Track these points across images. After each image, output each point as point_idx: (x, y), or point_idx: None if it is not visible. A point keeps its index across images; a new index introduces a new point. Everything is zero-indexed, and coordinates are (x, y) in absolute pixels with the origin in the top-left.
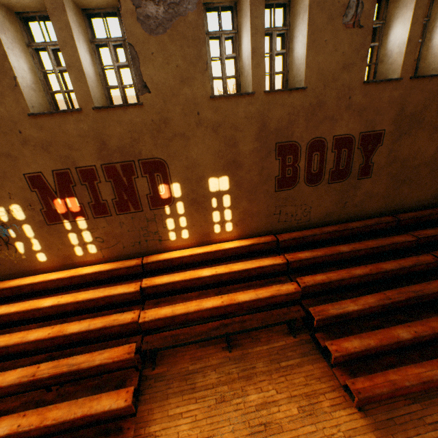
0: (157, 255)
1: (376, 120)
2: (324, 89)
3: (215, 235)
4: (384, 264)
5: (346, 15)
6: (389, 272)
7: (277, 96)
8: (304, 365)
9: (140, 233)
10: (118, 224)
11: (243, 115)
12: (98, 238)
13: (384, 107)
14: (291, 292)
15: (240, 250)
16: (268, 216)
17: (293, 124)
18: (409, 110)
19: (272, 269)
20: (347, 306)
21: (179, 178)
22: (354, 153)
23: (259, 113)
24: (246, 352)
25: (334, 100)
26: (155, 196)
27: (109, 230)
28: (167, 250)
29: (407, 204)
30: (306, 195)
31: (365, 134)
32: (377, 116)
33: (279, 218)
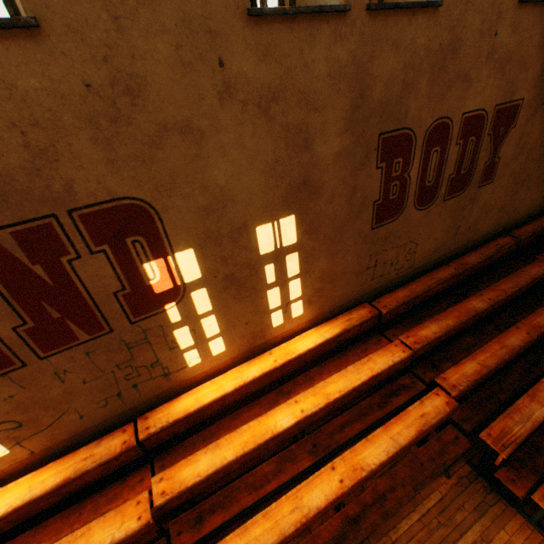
0: (167, 407)
1: (518, 80)
2: (464, 11)
3: (273, 331)
4: (537, 317)
5: None
6: None
7: (389, 20)
8: (492, 534)
9: (116, 376)
10: (51, 376)
11: (323, 68)
12: (0, 424)
13: (532, 55)
14: (445, 414)
15: (324, 347)
16: (358, 274)
17: (409, 90)
18: None
19: (390, 371)
20: (532, 412)
21: (191, 238)
22: (482, 144)
23: (353, 65)
24: (389, 541)
25: (474, 38)
26: (138, 290)
27: (30, 398)
28: (184, 387)
29: (519, 215)
30: (413, 226)
31: (500, 108)
32: (520, 73)
33: (374, 273)
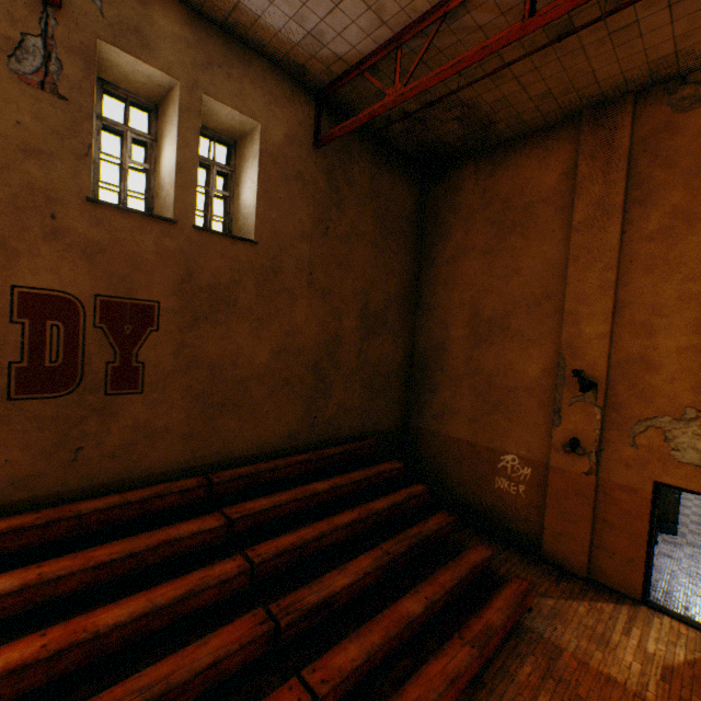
0: None
1: (137, 278)
2: None
3: None
4: (110, 610)
5: (20, 59)
6: (114, 632)
7: None
8: None
9: None
10: None
11: None
12: None
13: (152, 259)
14: None
15: None
16: None
17: None
18: (206, 279)
19: None
20: None
21: None
22: (87, 335)
23: None
24: None
25: (5, 208)
26: None
27: None
28: None
29: (242, 451)
30: None
31: (112, 300)
32: (137, 272)
33: None
